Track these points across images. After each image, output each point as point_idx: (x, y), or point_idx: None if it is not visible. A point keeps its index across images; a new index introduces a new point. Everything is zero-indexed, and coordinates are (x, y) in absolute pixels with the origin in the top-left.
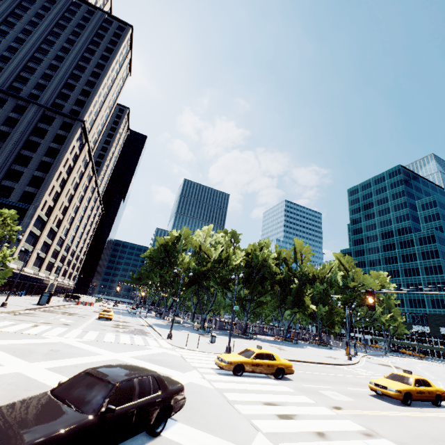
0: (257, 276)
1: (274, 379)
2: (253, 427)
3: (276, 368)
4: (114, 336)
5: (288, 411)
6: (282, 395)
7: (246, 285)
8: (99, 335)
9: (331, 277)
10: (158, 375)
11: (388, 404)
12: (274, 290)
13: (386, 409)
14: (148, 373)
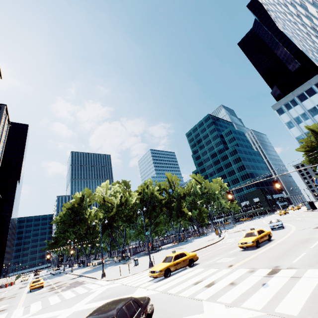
0: (150, 206)
1: (189, 268)
2: (198, 300)
3: (188, 260)
4: (57, 297)
5: (209, 281)
6: (200, 274)
7: (144, 215)
8: (43, 303)
9: (194, 191)
10: (134, 298)
11: (251, 251)
12: (163, 211)
13: (251, 254)
14: (128, 299)
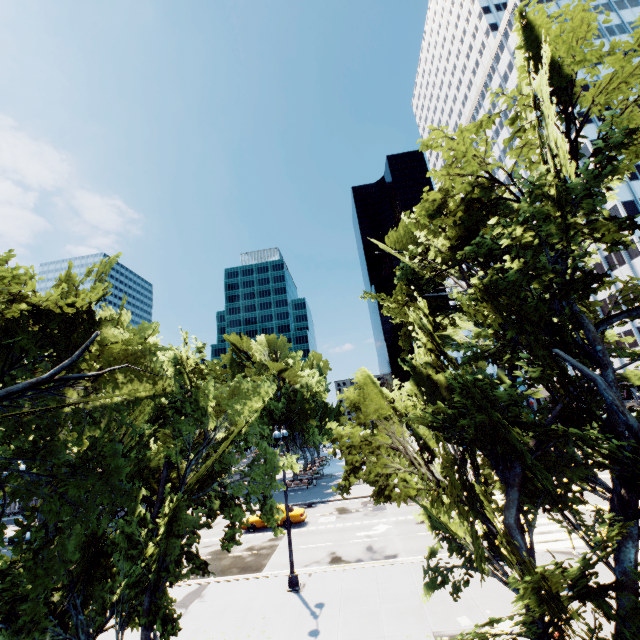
0: None
1: None
2: None
3: None
4: None
5: None
6: None
7: None
8: None
9: None
10: None
11: None
12: None
13: None
14: None
